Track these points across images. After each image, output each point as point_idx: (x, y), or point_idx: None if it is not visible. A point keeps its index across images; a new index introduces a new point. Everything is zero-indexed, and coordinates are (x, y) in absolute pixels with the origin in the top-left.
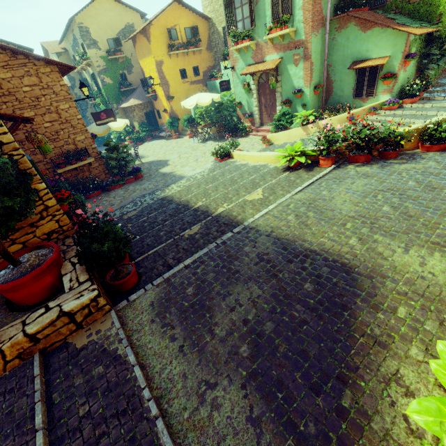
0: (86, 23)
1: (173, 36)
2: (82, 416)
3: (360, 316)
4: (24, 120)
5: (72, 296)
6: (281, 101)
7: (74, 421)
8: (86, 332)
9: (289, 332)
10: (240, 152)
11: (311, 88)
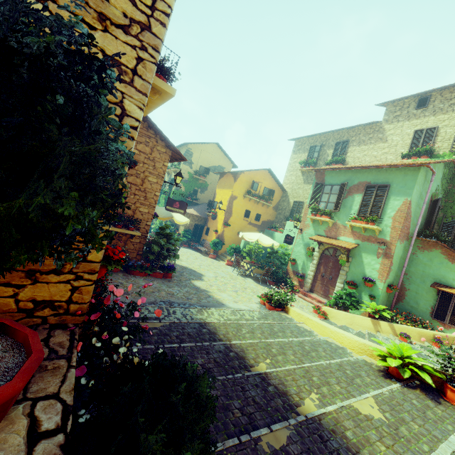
0: (194, 150)
1: (254, 187)
2: None
3: None
4: None
5: None
6: (344, 279)
7: None
8: None
9: None
10: (301, 312)
11: (385, 285)
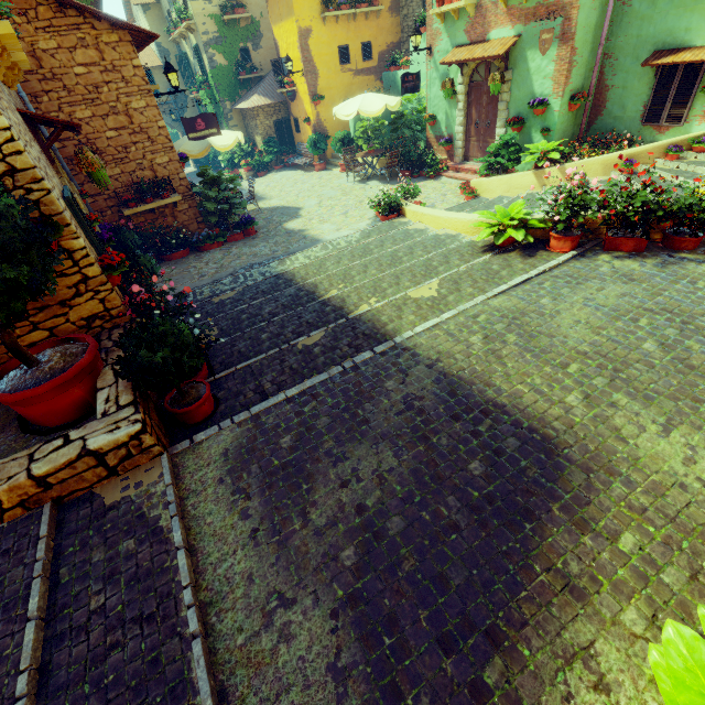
0: None
1: None
2: (93, 610)
3: (552, 534)
4: (67, 126)
5: (103, 426)
6: (505, 119)
7: (81, 615)
8: (122, 481)
9: (426, 539)
10: (417, 208)
11: (565, 99)
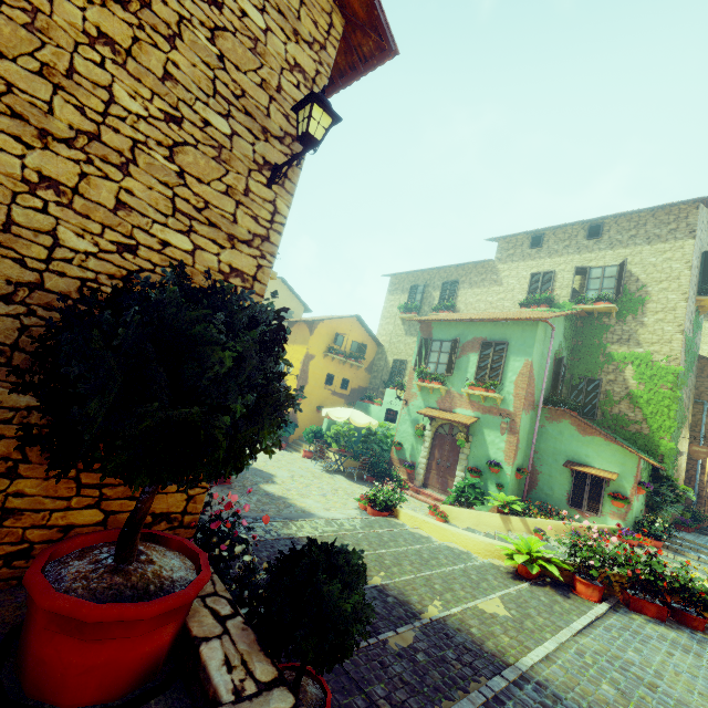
0: None
1: (338, 341)
2: None
3: None
4: None
5: None
6: (465, 466)
7: None
8: None
9: None
10: (415, 513)
11: (514, 468)
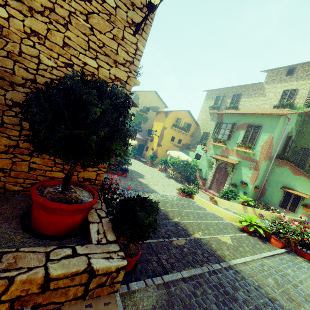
0: (140, 96)
1: (178, 122)
2: None
3: None
4: None
5: (100, 252)
6: (229, 182)
7: None
8: (87, 307)
9: None
10: (201, 198)
11: (253, 186)
